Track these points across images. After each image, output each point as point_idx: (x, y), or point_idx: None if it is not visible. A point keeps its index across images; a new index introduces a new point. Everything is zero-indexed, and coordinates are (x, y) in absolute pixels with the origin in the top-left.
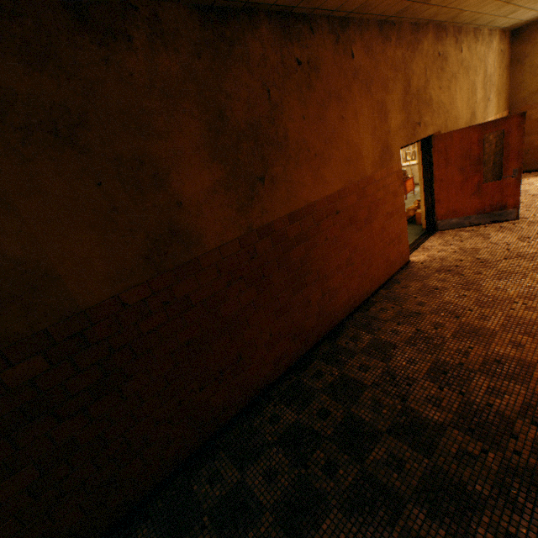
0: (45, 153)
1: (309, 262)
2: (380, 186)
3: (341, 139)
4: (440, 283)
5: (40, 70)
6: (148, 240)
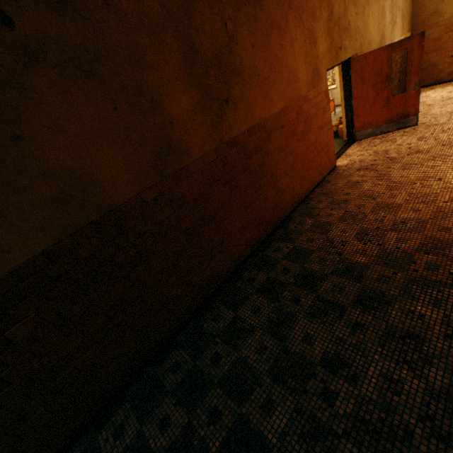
0: (76, 85)
1: (265, 168)
2: (312, 104)
3: (282, 64)
4: (361, 178)
5: (63, 15)
6: (153, 153)
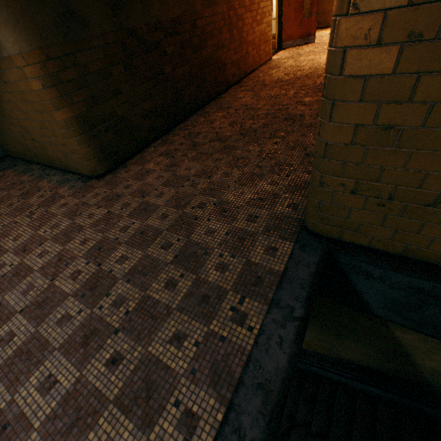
0: None
1: (243, 33)
2: (265, 5)
3: None
4: (286, 61)
5: None
6: None
